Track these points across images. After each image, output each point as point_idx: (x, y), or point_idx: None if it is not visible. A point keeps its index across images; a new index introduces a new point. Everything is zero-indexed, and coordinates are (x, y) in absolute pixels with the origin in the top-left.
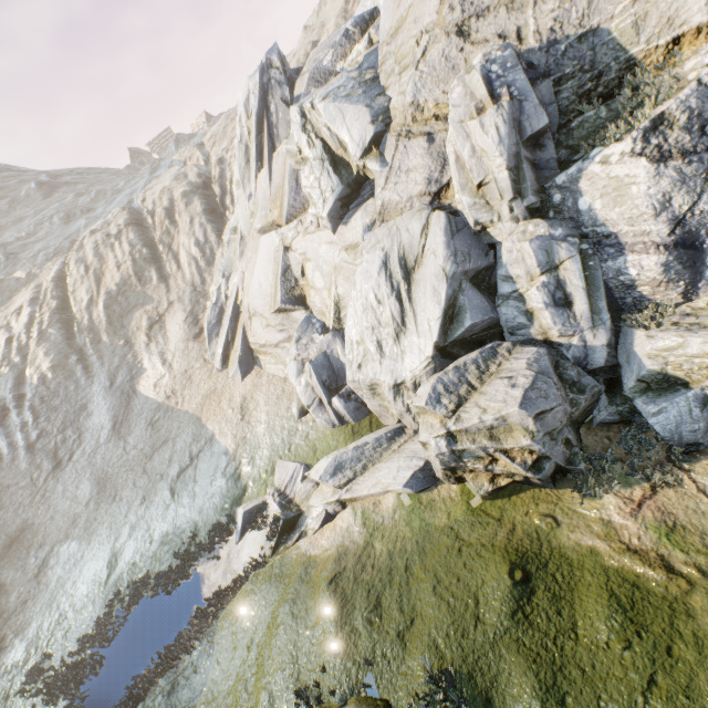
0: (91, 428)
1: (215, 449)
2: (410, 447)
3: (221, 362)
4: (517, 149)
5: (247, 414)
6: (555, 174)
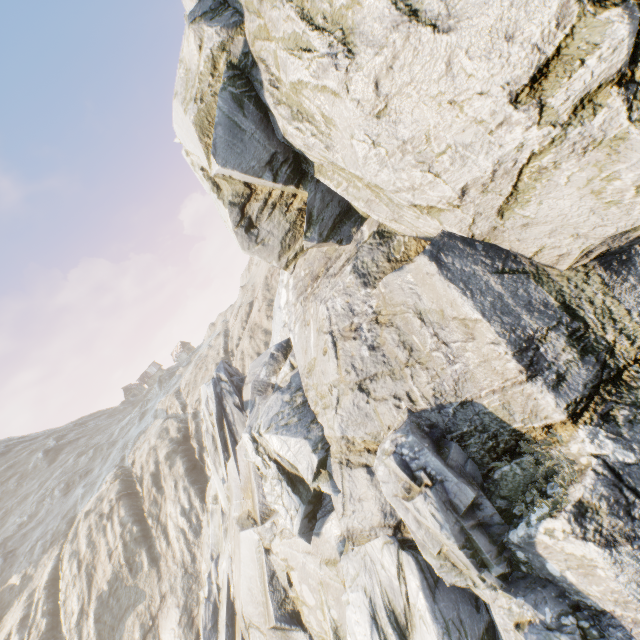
0: None
1: None
2: None
3: None
4: (459, 524)
5: None
6: (505, 528)
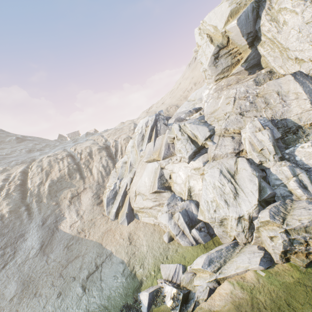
0: (24, 248)
1: (113, 260)
2: (247, 249)
3: (115, 215)
4: (273, 141)
5: (133, 241)
6: (284, 150)
